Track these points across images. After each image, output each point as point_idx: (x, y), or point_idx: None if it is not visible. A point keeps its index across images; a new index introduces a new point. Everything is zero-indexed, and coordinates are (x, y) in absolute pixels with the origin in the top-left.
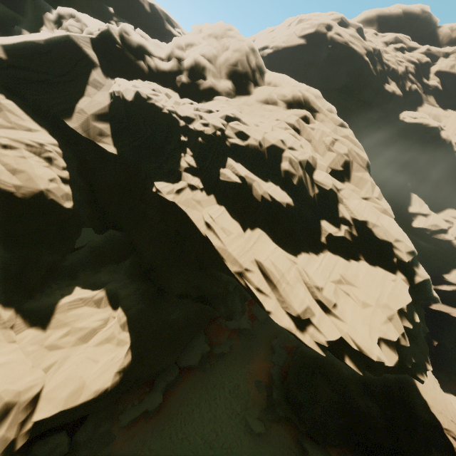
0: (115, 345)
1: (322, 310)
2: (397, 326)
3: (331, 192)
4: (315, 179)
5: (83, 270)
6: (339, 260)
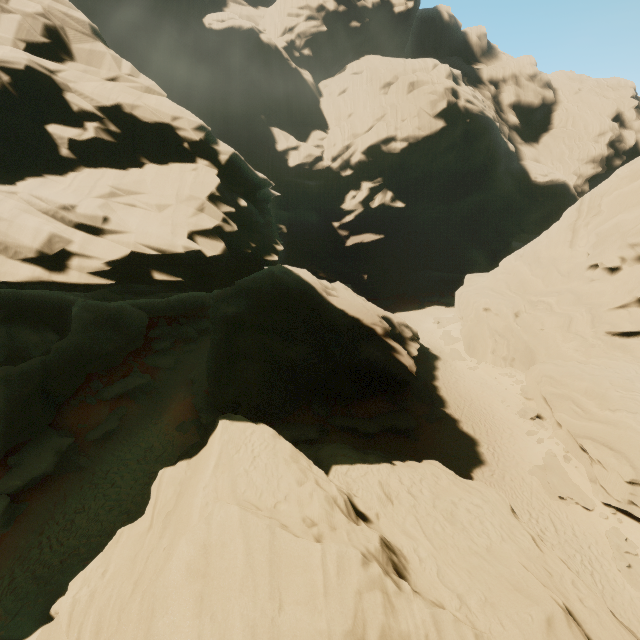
0: None
1: (90, 234)
2: (213, 214)
3: (36, 75)
4: None
5: None
6: (107, 172)
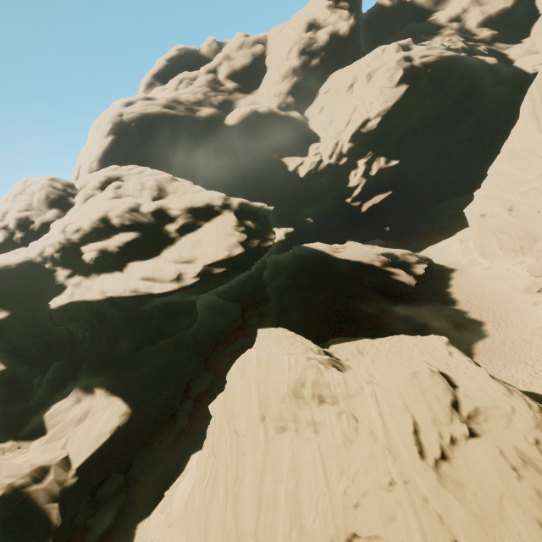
0: (108, 407)
1: (187, 264)
2: (234, 235)
3: (157, 209)
4: (142, 211)
5: (51, 397)
6: (189, 235)
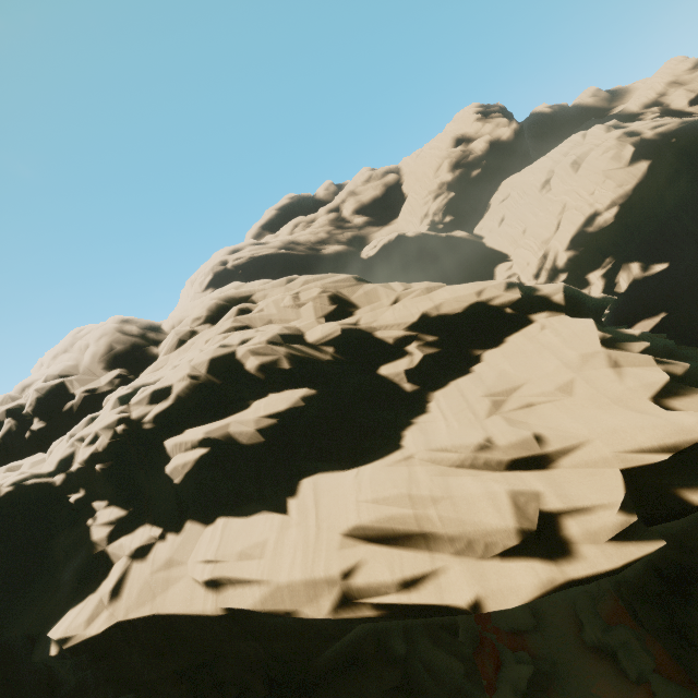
0: None
1: (536, 471)
2: (636, 362)
3: (349, 333)
4: (312, 341)
5: None
6: (459, 384)
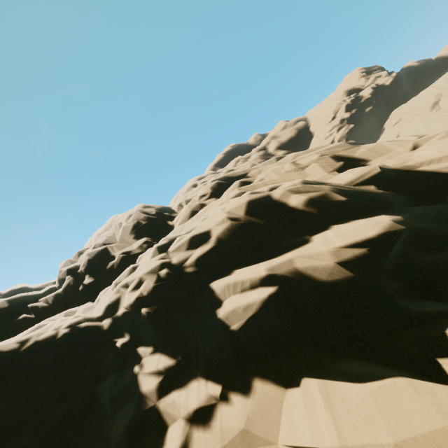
0: None
1: None
2: None
3: (386, 171)
4: (345, 183)
5: None
6: None
